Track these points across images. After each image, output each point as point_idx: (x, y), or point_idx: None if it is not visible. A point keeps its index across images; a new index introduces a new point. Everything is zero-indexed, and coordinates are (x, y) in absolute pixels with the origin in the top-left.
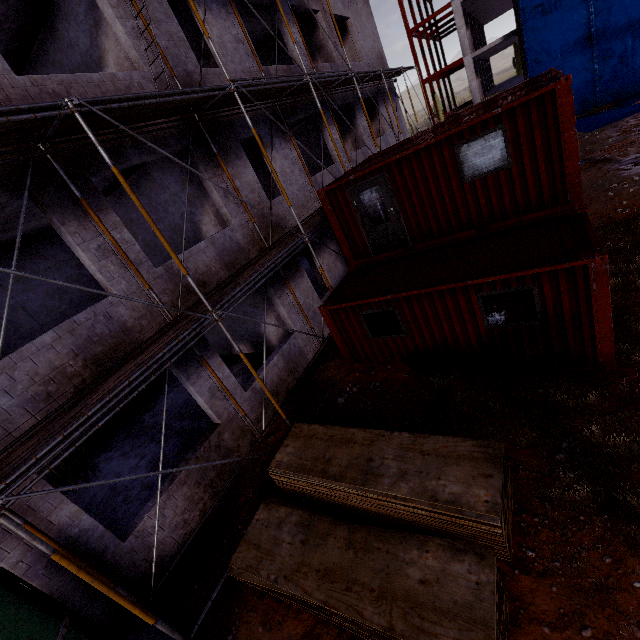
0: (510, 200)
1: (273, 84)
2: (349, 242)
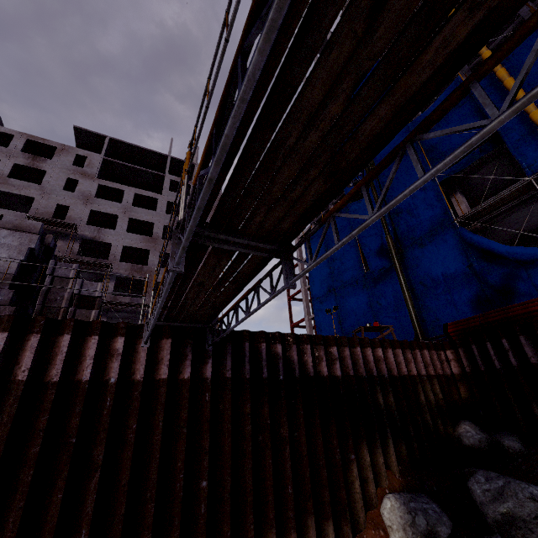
0: None
1: None
2: None
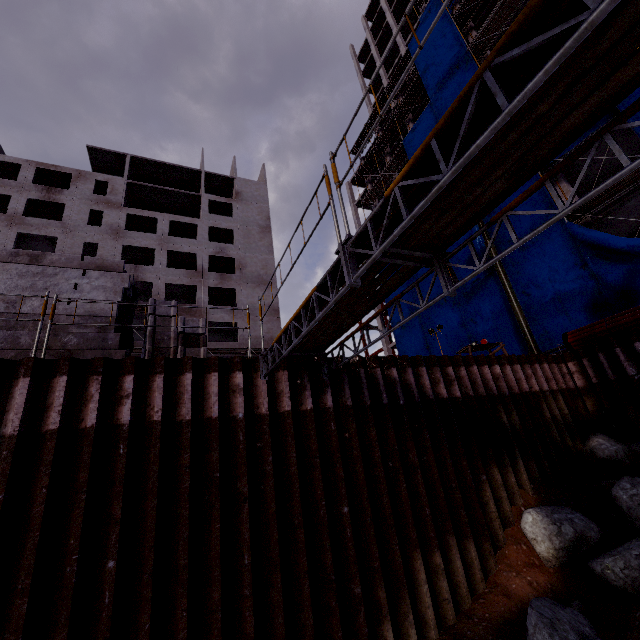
0: None
1: None
2: None
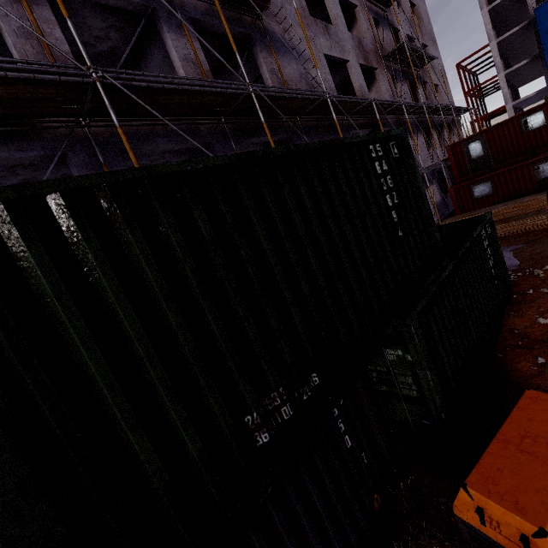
0: (546, 139)
1: (428, 106)
2: (458, 169)
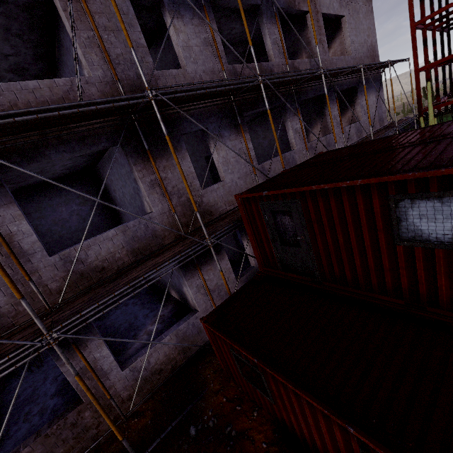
0: None
1: (215, 87)
2: (260, 249)
